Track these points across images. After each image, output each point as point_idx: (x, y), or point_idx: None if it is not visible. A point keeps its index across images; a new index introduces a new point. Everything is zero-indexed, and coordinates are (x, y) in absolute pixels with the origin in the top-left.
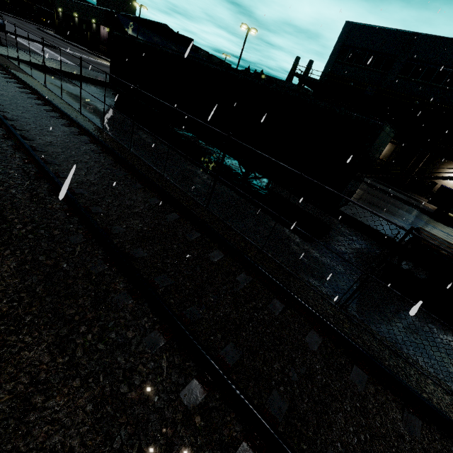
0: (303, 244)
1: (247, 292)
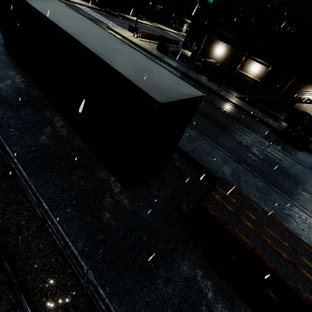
0: (120, 194)
1: None
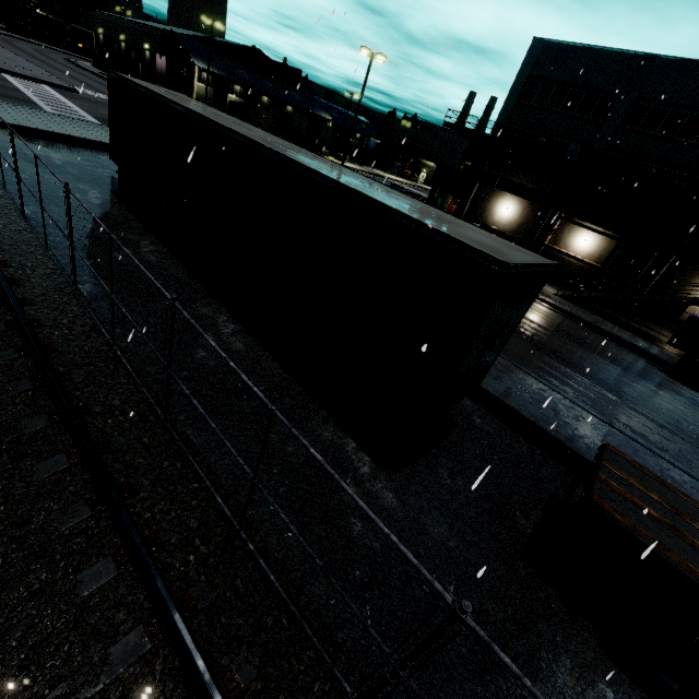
0: (373, 478)
1: (113, 698)
